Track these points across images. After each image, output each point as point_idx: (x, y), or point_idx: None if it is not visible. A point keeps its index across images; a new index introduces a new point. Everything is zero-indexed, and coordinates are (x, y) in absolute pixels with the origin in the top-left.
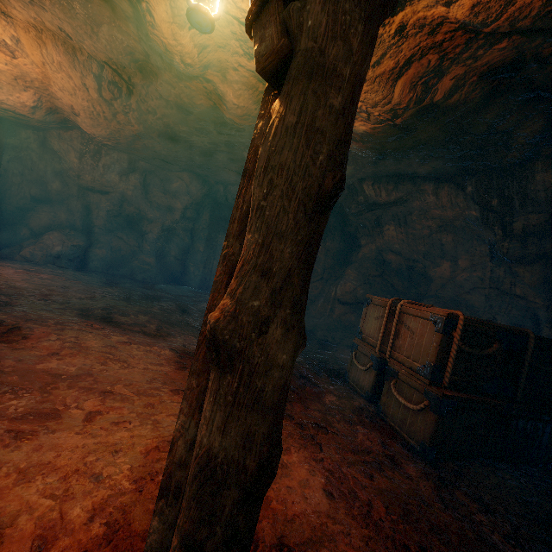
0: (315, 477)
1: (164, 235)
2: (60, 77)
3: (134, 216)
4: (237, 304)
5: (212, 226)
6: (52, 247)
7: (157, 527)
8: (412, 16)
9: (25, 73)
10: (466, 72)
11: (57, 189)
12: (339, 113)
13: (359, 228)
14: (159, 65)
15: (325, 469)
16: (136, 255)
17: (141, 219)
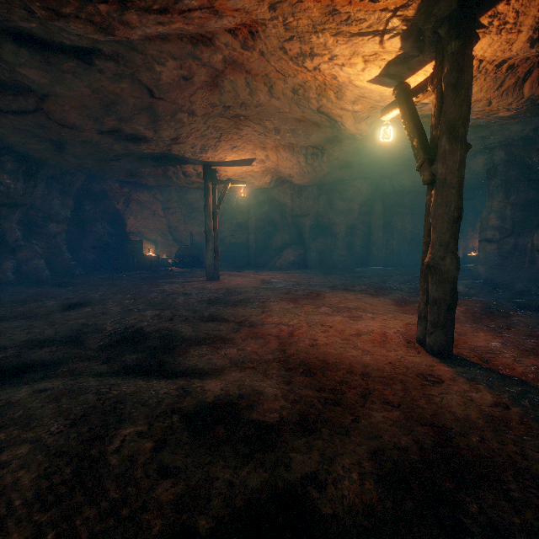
0: (495, 340)
1: (349, 232)
2: (285, 163)
3: (326, 225)
4: (433, 255)
5: (385, 214)
6: (289, 258)
7: (419, 330)
8: (515, 60)
9: (267, 168)
10: None
11: (279, 222)
12: (455, 194)
13: None
14: (343, 138)
15: (503, 338)
16: (334, 252)
17: (331, 225)
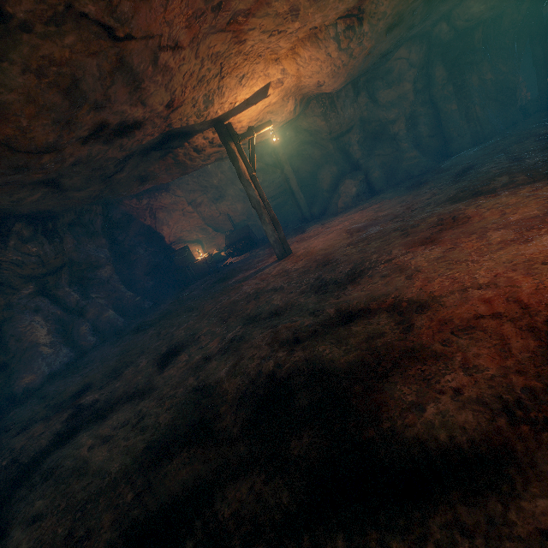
0: None
1: (409, 125)
2: (310, 67)
3: (376, 130)
4: None
5: (452, 75)
6: (350, 192)
7: None
8: None
9: (287, 90)
10: None
11: (318, 155)
12: None
13: None
14: None
15: None
16: (400, 158)
17: (383, 128)
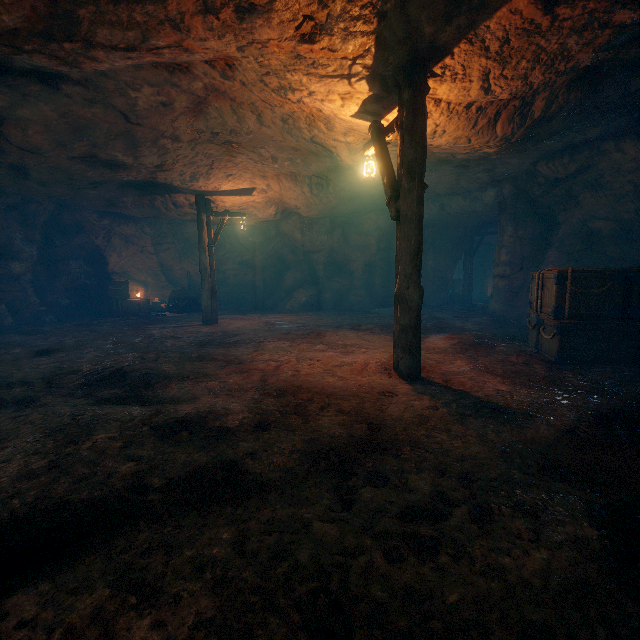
0: (467, 365)
1: (367, 270)
2: (289, 193)
3: (342, 262)
4: (400, 286)
5: None
6: (300, 300)
7: (395, 357)
8: (481, 103)
9: (271, 198)
10: (551, 92)
11: (290, 259)
12: (415, 229)
13: (552, 206)
14: (345, 169)
15: (475, 364)
16: (351, 292)
17: (347, 262)
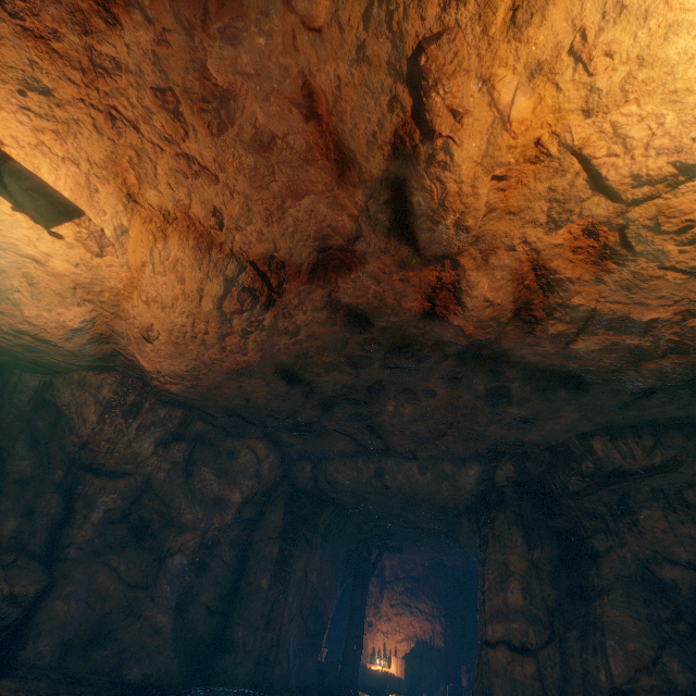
0: None
1: (198, 557)
2: (163, 281)
3: (152, 520)
4: None
5: (286, 533)
6: None
7: None
8: None
9: (98, 279)
10: None
11: (23, 470)
12: None
13: (582, 518)
14: (372, 250)
15: None
16: (138, 610)
17: (164, 525)
